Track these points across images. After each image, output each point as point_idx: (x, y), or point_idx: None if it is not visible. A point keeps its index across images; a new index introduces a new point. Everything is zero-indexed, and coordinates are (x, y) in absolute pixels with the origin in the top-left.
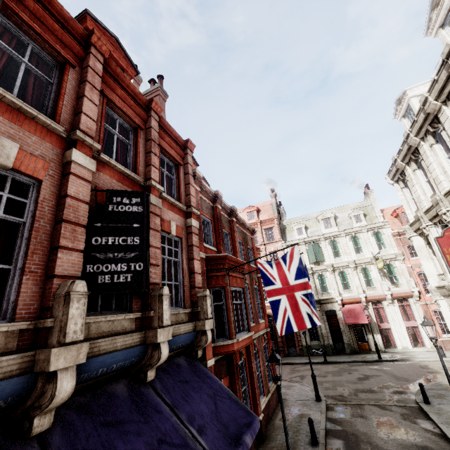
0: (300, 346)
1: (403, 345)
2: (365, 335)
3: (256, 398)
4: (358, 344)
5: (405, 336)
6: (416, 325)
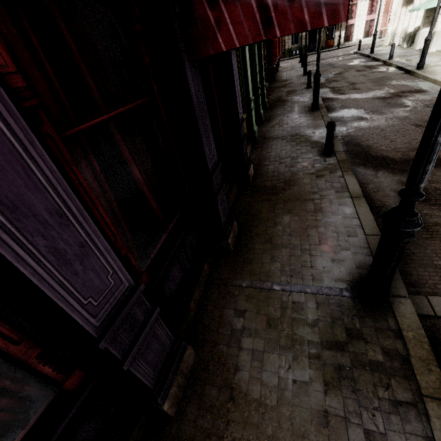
0: (283, 51)
1: (357, 38)
2: (334, 33)
3: (276, 50)
4: (326, 42)
5: (362, 30)
6: (374, 18)
